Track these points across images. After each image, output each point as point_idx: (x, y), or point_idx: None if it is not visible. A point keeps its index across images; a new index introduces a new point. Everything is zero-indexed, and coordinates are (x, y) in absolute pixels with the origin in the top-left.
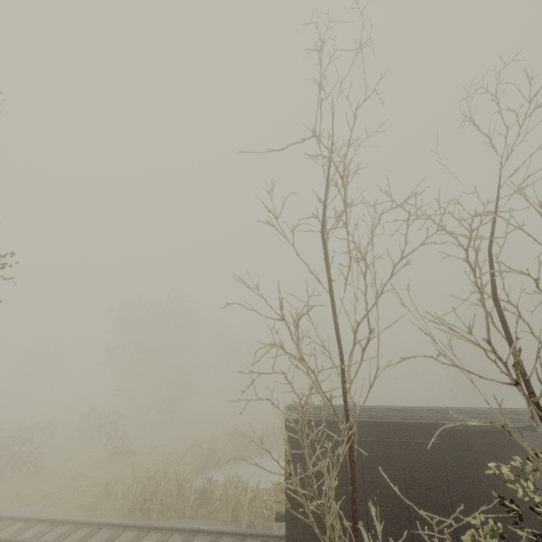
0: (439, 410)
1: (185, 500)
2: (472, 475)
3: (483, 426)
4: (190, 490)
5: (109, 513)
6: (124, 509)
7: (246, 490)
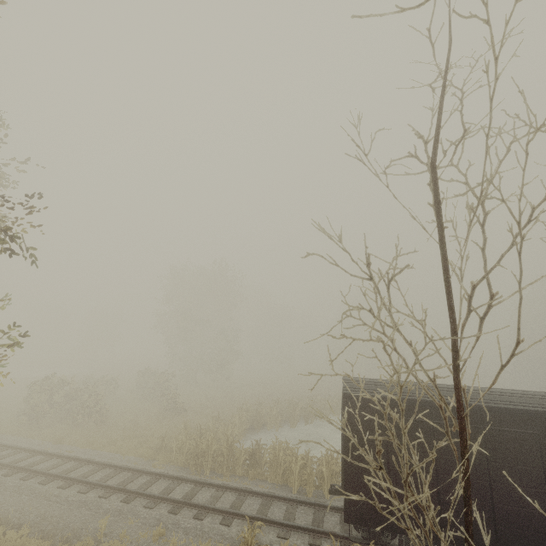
0: (533, 395)
1: (235, 460)
2: None
3: None
4: (240, 452)
5: (166, 464)
6: (179, 462)
7: (297, 458)
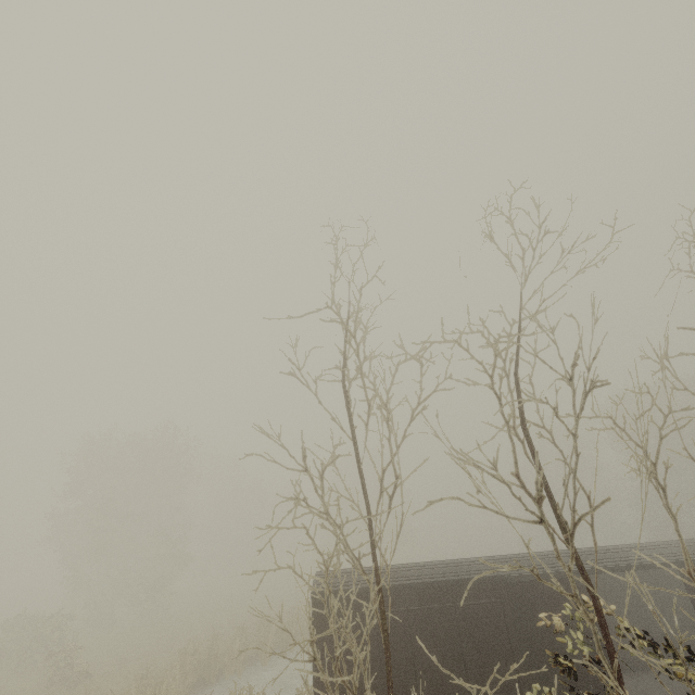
0: (499, 559)
1: None
2: (539, 638)
3: (546, 574)
4: None
5: None
6: None
7: None
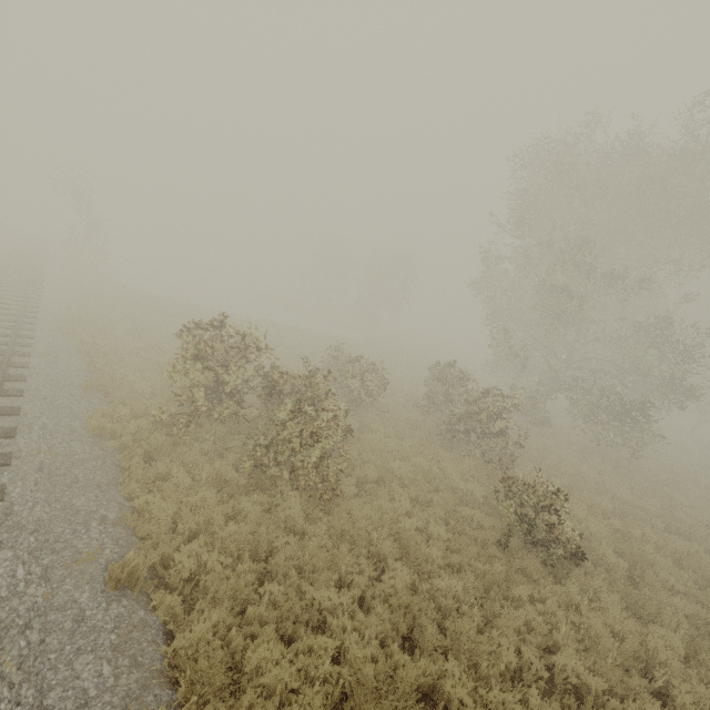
0: None
1: None
2: None
3: None
4: None
5: None
6: None
7: None
